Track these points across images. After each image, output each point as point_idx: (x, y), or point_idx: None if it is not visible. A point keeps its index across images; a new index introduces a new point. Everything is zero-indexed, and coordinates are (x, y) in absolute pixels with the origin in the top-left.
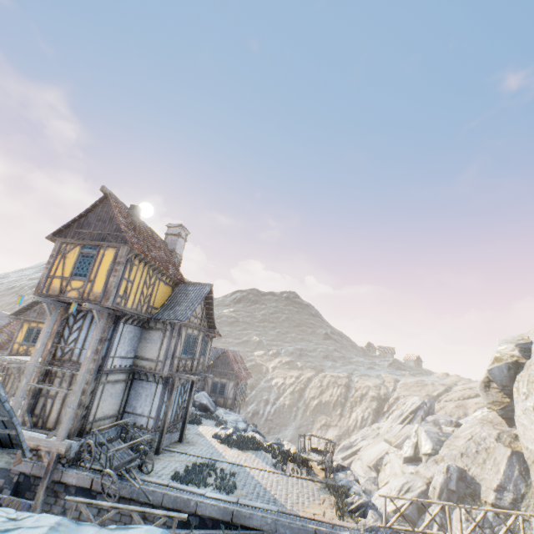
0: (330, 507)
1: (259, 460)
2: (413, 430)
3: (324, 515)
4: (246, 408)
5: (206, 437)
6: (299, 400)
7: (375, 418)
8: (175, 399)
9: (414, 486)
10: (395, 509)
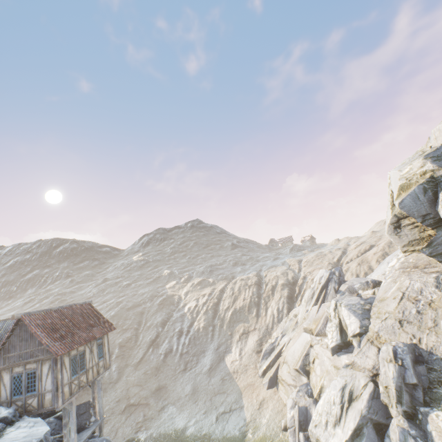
0: None
1: None
2: (331, 310)
3: None
4: (157, 351)
5: None
6: (215, 316)
7: (290, 305)
8: None
9: (356, 387)
10: None
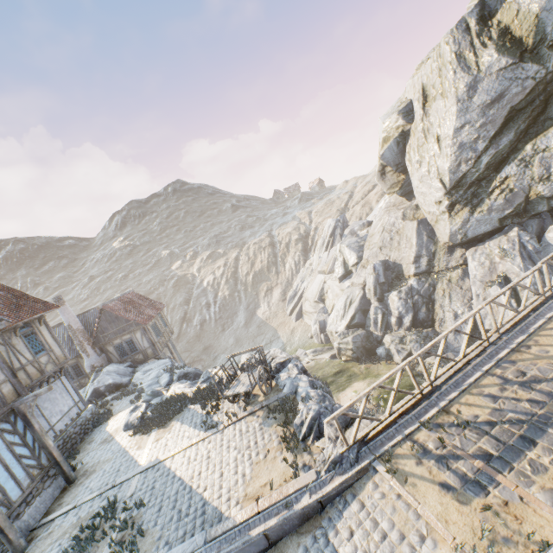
0: (279, 452)
1: (186, 429)
2: (338, 252)
3: (271, 485)
4: (192, 324)
5: (115, 439)
6: (237, 283)
7: (306, 257)
8: (3, 463)
9: (354, 296)
10: (347, 325)
